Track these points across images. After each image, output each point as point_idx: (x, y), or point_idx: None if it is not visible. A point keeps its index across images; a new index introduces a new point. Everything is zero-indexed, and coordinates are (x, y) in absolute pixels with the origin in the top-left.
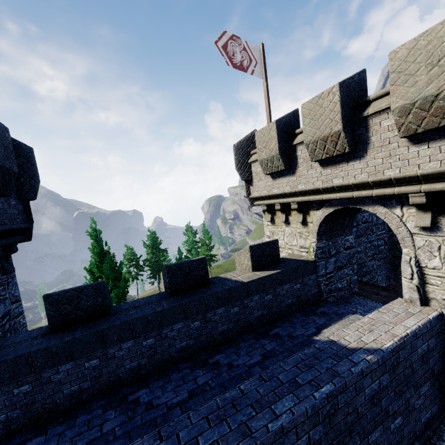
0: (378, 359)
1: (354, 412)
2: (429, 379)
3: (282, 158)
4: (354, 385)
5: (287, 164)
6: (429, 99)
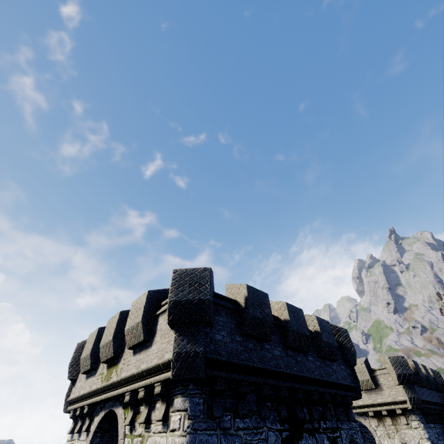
0: None
1: None
2: None
3: None
4: None
5: None
6: (362, 381)
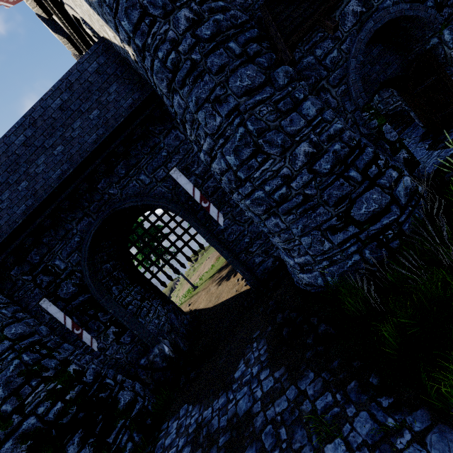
0: (51, 88)
1: (50, 118)
2: (115, 82)
3: (58, 34)
4: (40, 107)
5: (64, 35)
6: None
